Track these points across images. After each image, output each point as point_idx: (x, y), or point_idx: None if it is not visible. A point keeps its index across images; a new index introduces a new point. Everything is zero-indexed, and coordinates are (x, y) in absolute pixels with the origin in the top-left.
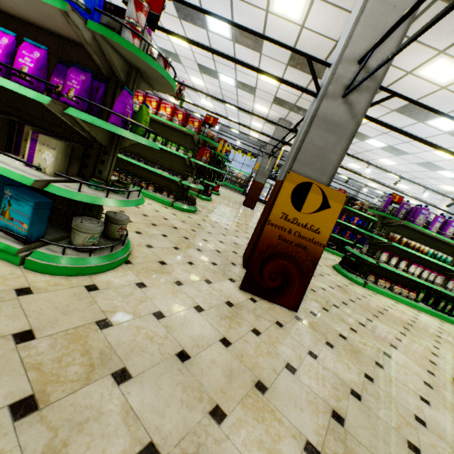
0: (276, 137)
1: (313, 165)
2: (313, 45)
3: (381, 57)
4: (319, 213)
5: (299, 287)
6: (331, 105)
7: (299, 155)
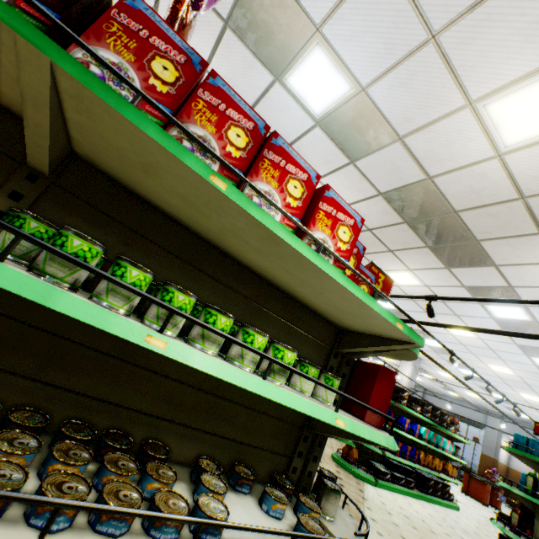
0: None
1: None
2: (473, 186)
3: None
4: None
5: None
6: None
7: None
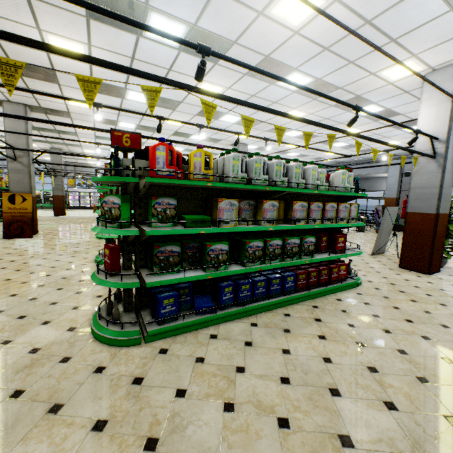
0: (55, 161)
1: (19, 187)
2: None
3: (24, 145)
4: (24, 203)
5: (30, 229)
6: (13, 164)
7: (11, 185)
